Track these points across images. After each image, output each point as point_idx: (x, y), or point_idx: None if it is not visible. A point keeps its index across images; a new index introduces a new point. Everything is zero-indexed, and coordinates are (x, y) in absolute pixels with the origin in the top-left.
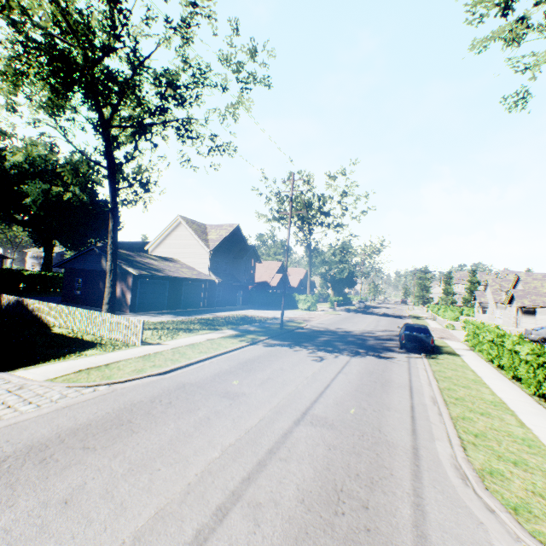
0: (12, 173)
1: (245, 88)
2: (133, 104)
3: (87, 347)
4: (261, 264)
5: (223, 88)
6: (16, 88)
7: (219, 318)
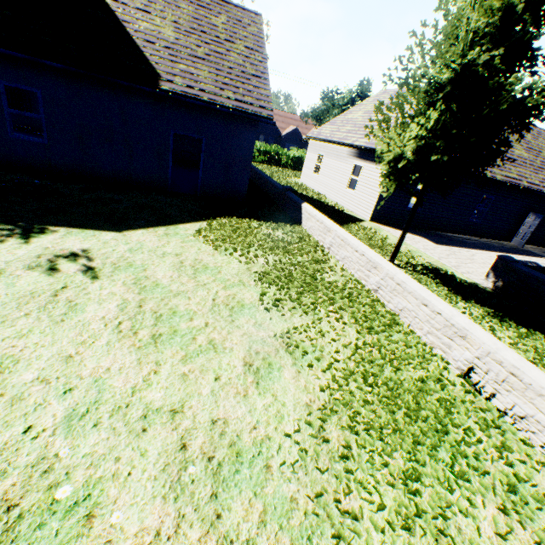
0: None
1: None
2: None
3: None
4: None
5: None
6: None
7: None
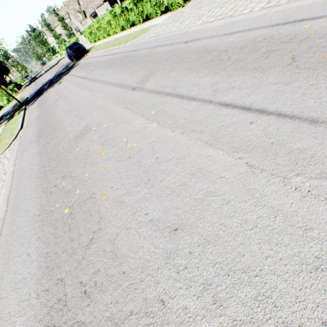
0: None
1: None
2: None
3: None
4: None
5: None
6: None
7: None
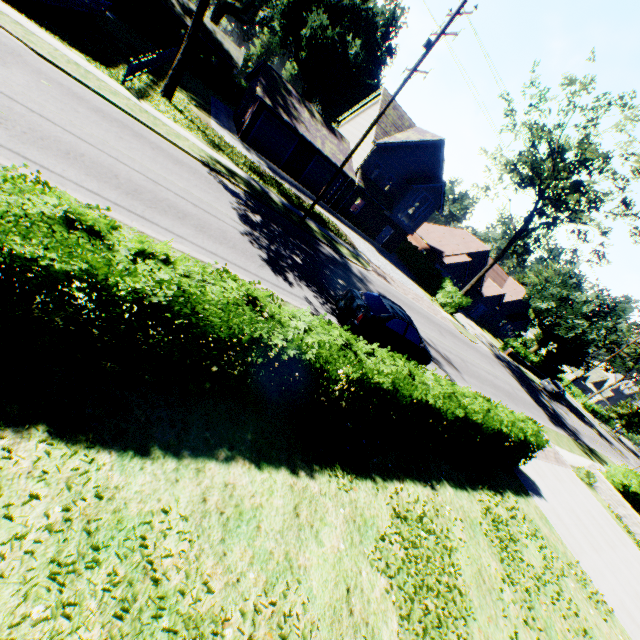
0: None
1: None
2: None
3: (88, 56)
4: (464, 235)
5: None
6: None
7: (294, 195)
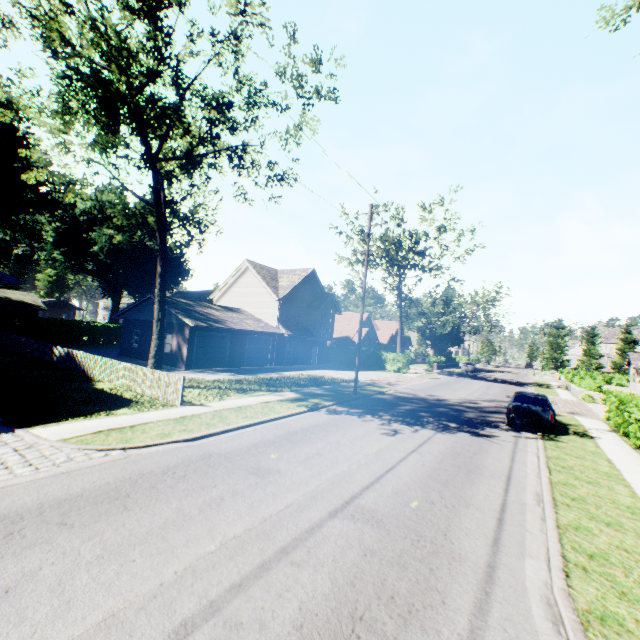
0: (81, 220)
1: (307, 104)
2: (180, 133)
3: (121, 405)
4: (343, 315)
5: (281, 107)
6: (65, 125)
7: (284, 378)
